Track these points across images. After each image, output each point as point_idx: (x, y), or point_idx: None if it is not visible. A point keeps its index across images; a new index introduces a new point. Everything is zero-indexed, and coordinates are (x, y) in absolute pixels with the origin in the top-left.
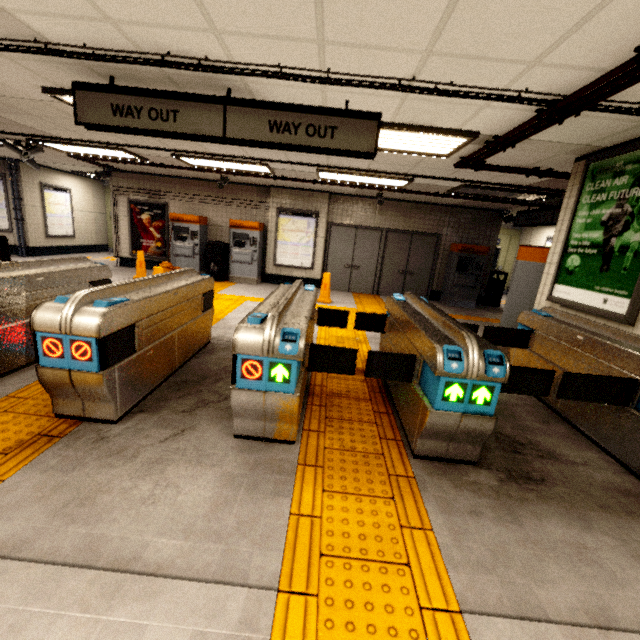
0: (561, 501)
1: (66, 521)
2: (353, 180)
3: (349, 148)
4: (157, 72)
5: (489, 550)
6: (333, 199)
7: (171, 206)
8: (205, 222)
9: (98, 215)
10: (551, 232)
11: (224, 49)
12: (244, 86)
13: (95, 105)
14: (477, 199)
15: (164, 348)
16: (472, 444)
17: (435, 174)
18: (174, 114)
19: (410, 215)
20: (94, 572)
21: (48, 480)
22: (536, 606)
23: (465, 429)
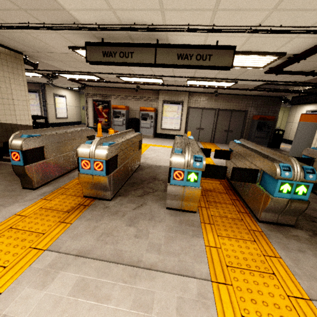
0: None
1: (103, 243)
2: (204, 84)
3: (218, 65)
4: (125, 34)
5: (315, 270)
6: (190, 95)
7: (112, 101)
8: (128, 109)
9: (77, 107)
10: (309, 107)
11: (163, 19)
12: (165, 37)
13: (95, 52)
14: (270, 91)
15: (126, 166)
16: (292, 216)
17: (251, 78)
18: (131, 54)
19: (231, 101)
20: (123, 266)
21: (90, 224)
22: None
23: (290, 207)
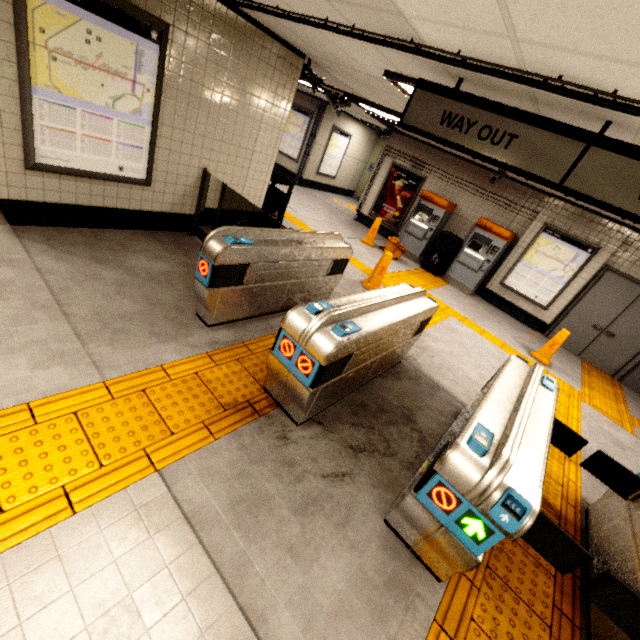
0: None
1: (235, 521)
2: None
3: None
4: (522, 87)
5: None
6: (634, 239)
7: (428, 181)
8: (452, 209)
9: (360, 163)
10: None
11: None
12: (639, 125)
13: (427, 108)
14: None
15: (363, 369)
16: None
17: None
18: (510, 139)
19: None
20: (234, 604)
21: (238, 461)
22: None
23: None
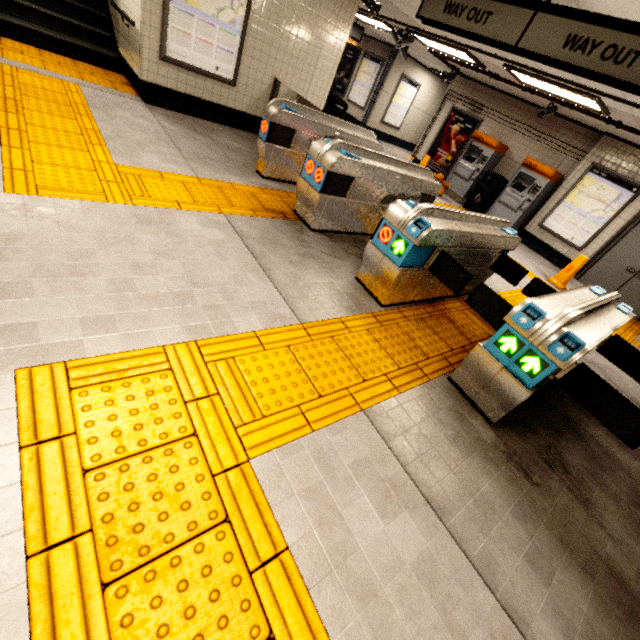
0: (527, 499)
1: (262, 243)
2: None
3: None
4: None
5: (419, 431)
6: None
7: (483, 124)
8: (503, 151)
9: (427, 117)
10: None
11: None
12: None
13: (436, 1)
14: None
15: (366, 211)
16: (499, 405)
17: None
18: (487, 16)
19: None
20: (255, 262)
21: (269, 228)
22: (405, 458)
23: (497, 383)
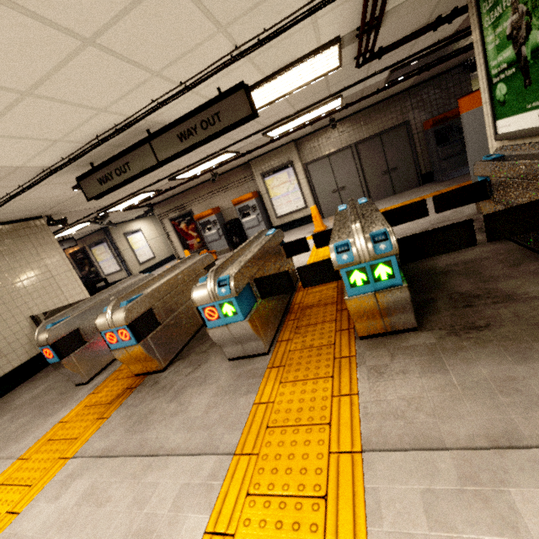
0: (502, 341)
1: (132, 433)
2: (296, 124)
3: (234, 121)
4: (105, 147)
5: (405, 400)
6: (299, 144)
7: (194, 210)
8: (218, 210)
9: (162, 237)
10: None
11: (117, 114)
12: (152, 123)
13: (91, 185)
14: (420, 71)
15: (184, 315)
16: (403, 314)
17: (354, 80)
18: (127, 165)
19: (370, 120)
20: (141, 458)
21: (127, 413)
22: (435, 438)
23: (385, 304)
